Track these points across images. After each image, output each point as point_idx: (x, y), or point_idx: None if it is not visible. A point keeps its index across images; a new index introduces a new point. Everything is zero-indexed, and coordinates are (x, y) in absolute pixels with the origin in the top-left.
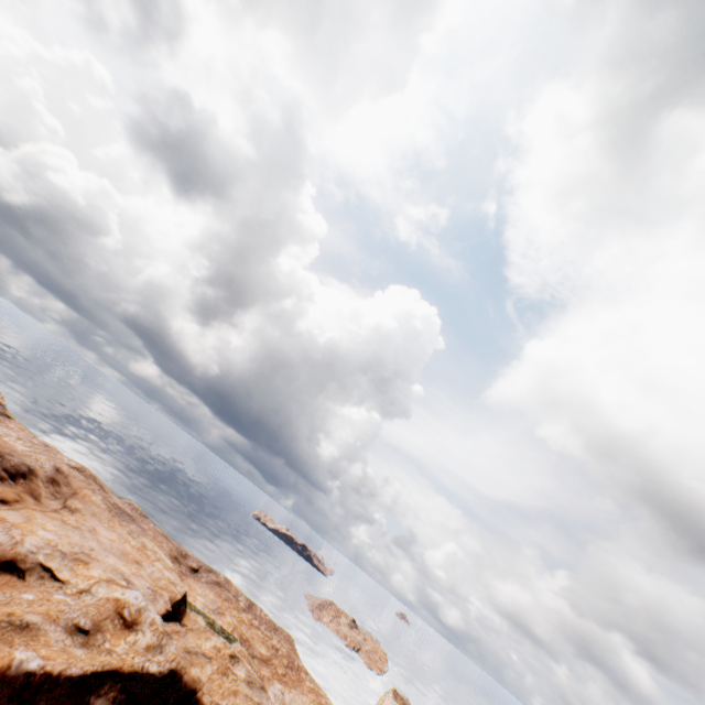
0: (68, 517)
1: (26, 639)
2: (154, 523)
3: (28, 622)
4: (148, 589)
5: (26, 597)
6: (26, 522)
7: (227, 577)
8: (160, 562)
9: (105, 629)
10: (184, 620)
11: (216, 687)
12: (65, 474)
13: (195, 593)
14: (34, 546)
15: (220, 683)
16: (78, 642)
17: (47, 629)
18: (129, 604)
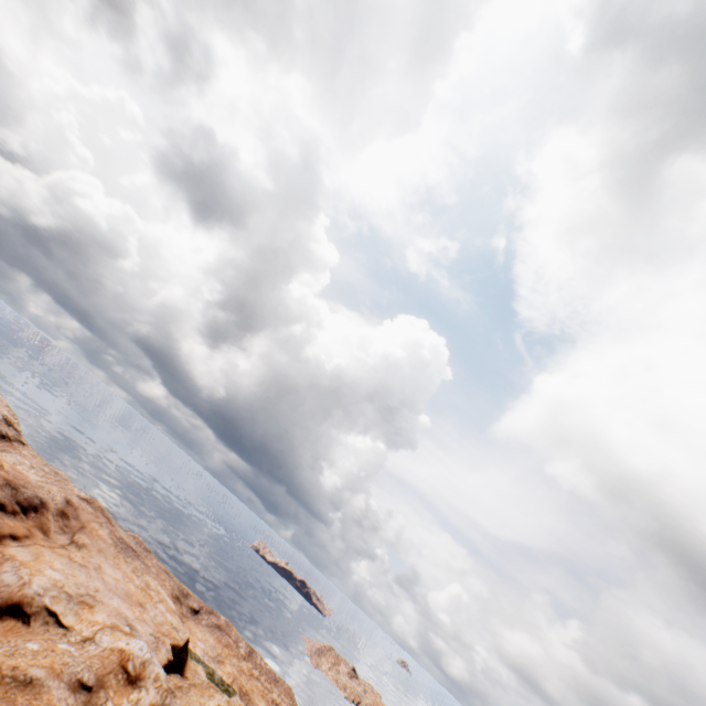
0: (75, 553)
1: (29, 697)
2: (157, 558)
3: (31, 677)
4: (150, 636)
5: (31, 647)
6: (35, 560)
7: (228, 620)
8: (163, 603)
9: (108, 685)
10: (184, 670)
11: None
12: (75, 506)
13: (195, 637)
14: (41, 588)
15: None
16: (81, 701)
17: (51, 685)
18: (133, 655)
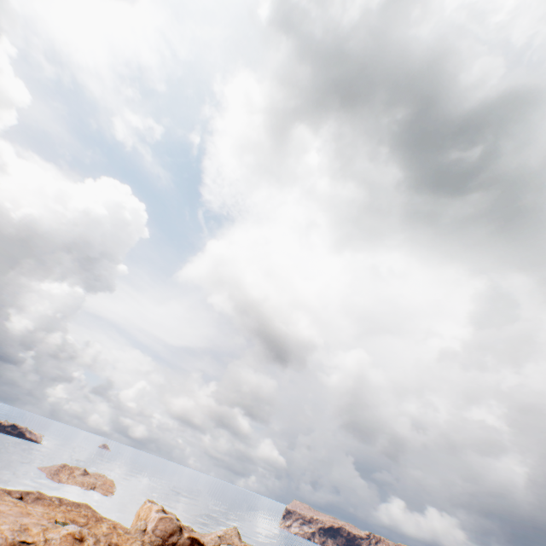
0: None
1: None
2: None
3: None
4: (50, 523)
5: None
6: None
7: (38, 491)
8: (28, 506)
9: None
10: None
11: (122, 541)
12: None
13: None
14: (12, 535)
15: (122, 539)
16: None
17: None
18: (75, 532)
